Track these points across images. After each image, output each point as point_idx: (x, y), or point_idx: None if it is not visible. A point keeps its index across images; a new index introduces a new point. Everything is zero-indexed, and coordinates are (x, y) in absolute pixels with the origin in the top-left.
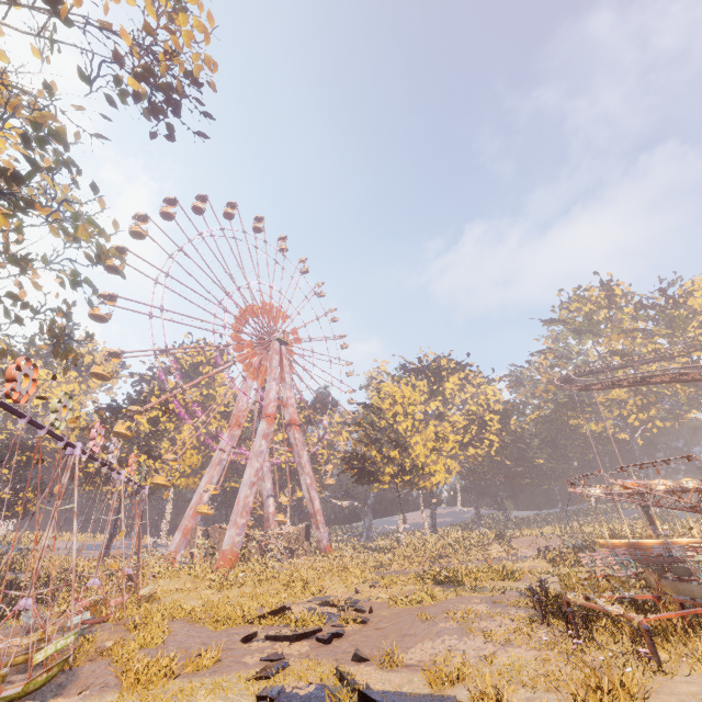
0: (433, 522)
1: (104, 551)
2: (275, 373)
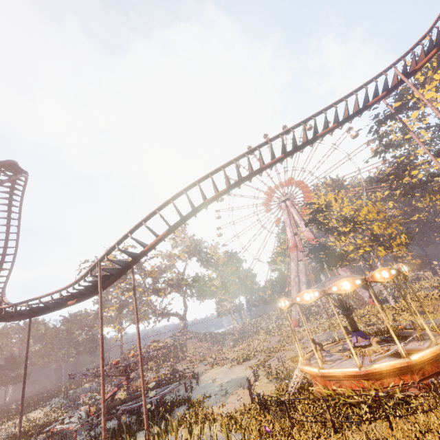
0: None
1: None
2: (286, 222)
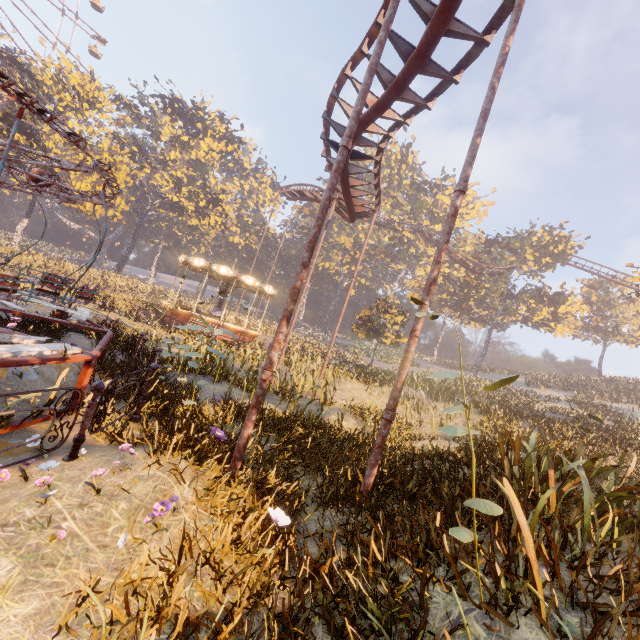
0: (120, 264)
1: None
2: None
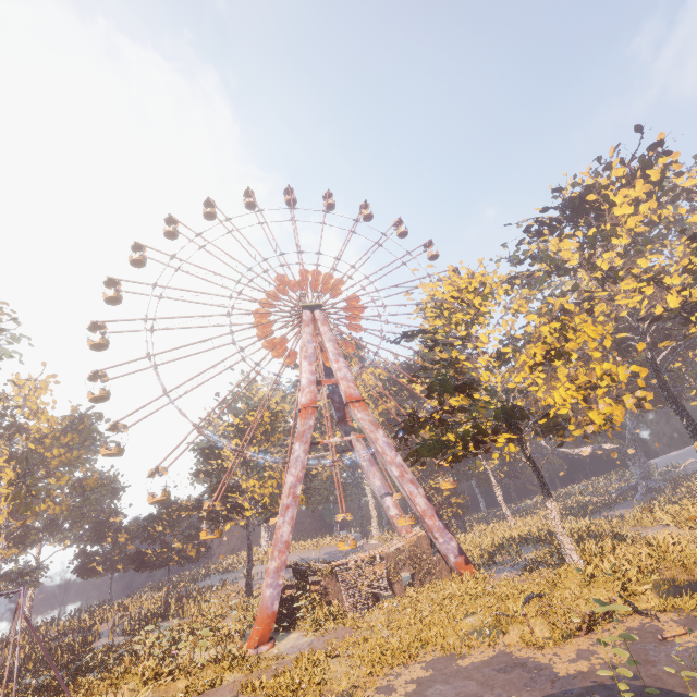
0: None
1: (246, 587)
2: (307, 350)
